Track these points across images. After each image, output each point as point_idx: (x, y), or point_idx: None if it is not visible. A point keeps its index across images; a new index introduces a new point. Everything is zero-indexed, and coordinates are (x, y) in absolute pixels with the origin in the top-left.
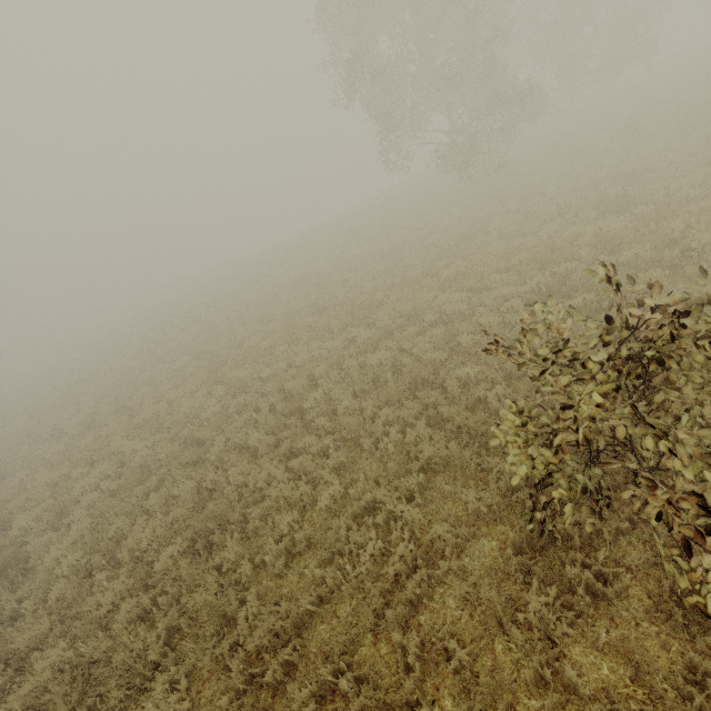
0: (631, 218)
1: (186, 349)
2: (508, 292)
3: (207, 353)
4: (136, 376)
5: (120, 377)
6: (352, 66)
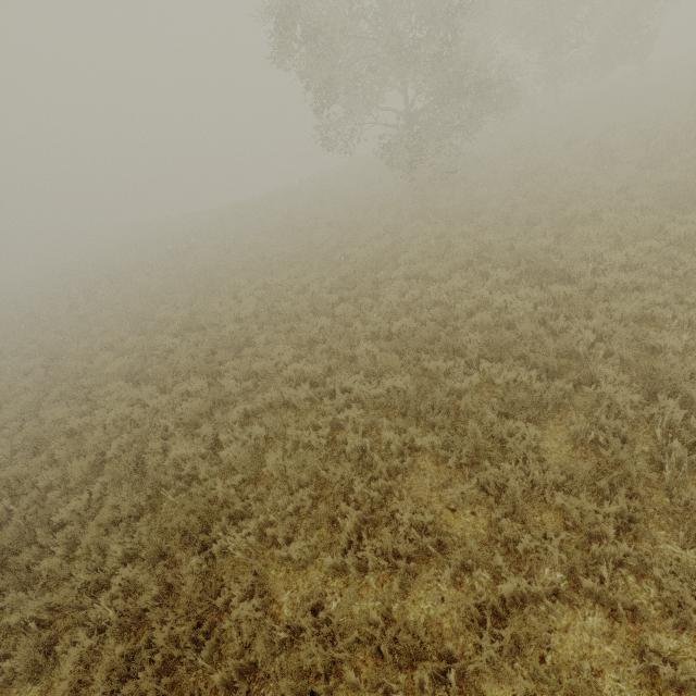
0: (546, 295)
1: (48, 343)
2: (357, 390)
3: (69, 354)
4: None
5: None
6: (278, 13)
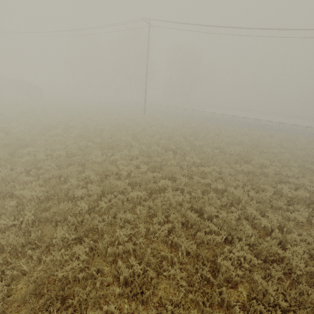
0: None
1: None
2: None
3: None
4: None
5: None
6: None
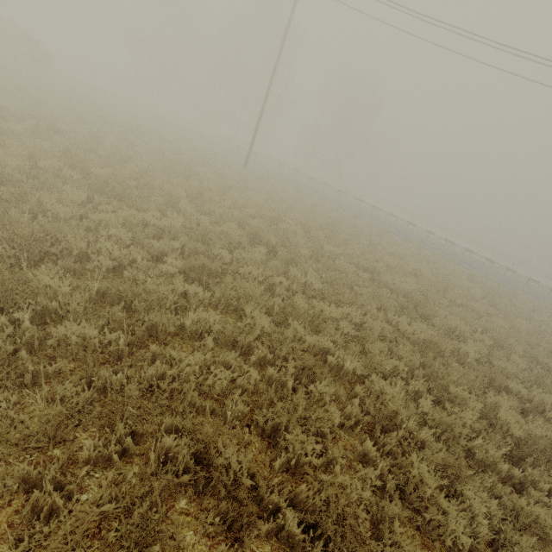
0: None
1: None
2: None
3: None
4: None
5: None
6: None
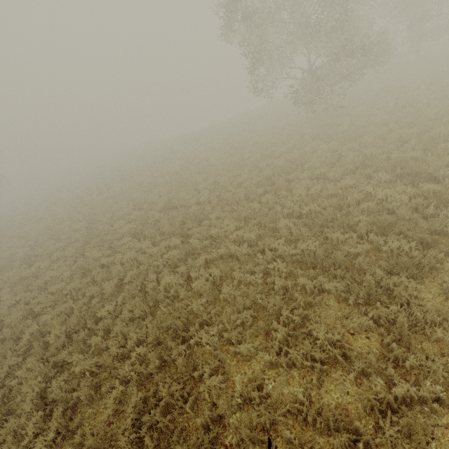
0: (417, 191)
1: (88, 214)
2: (281, 249)
3: (99, 220)
4: (54, 227)
5: (51, 223)
6: (229, 10)
